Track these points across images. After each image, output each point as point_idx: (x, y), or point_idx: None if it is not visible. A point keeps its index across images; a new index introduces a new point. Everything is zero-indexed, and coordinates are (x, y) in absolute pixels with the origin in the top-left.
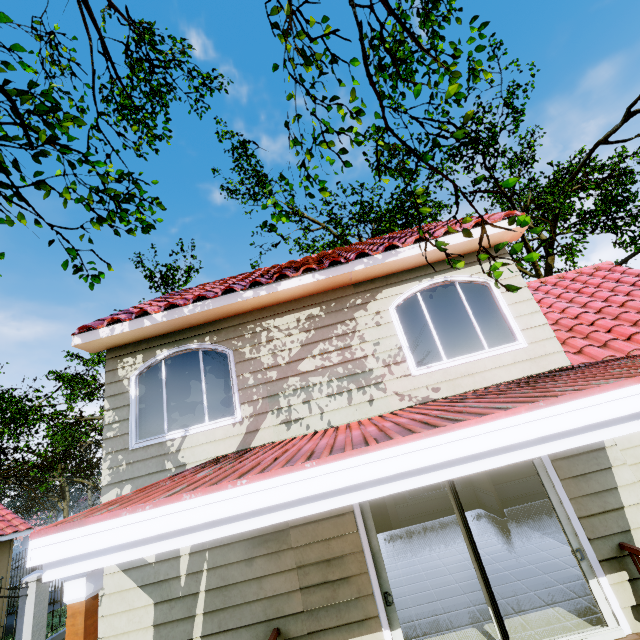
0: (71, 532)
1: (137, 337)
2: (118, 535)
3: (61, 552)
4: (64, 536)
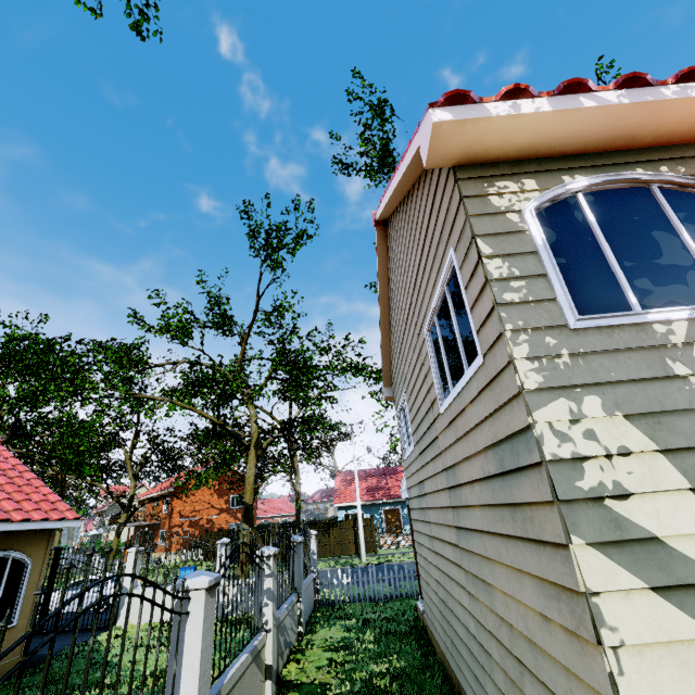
0: None
1: (529, 145)
2: None
3: None
4: None
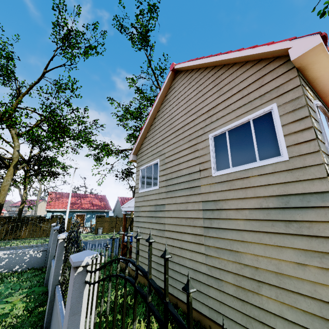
0: None
1: (316, 78)
2: None
3: None
4: None
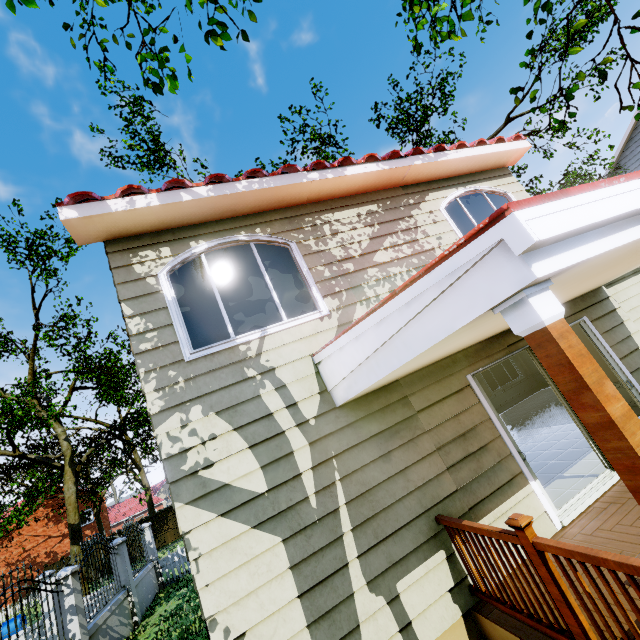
0: (560, 202)
1: (160, 222)
2: (615, 204)
3: (566, 222)
4: (555, 206)
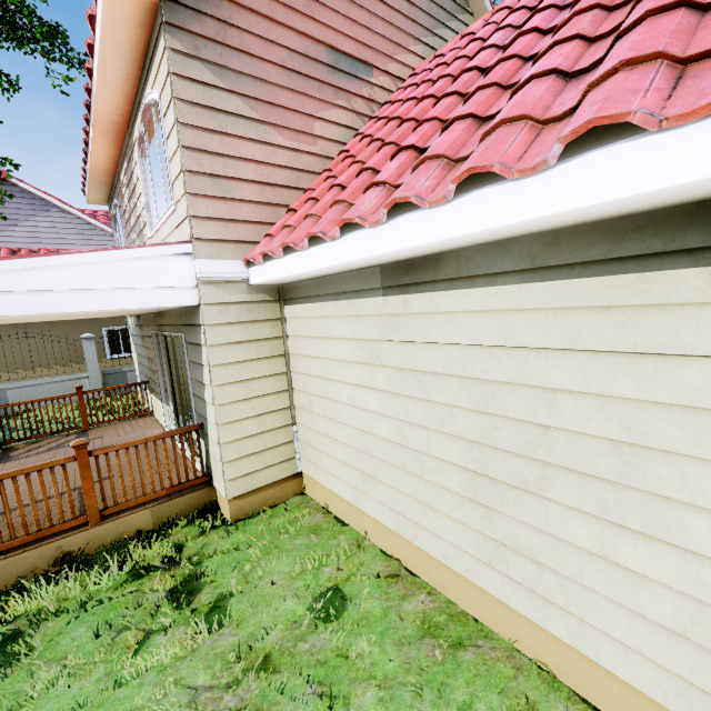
0: None
1: (103, 195)
2: None
3: None
4: None
